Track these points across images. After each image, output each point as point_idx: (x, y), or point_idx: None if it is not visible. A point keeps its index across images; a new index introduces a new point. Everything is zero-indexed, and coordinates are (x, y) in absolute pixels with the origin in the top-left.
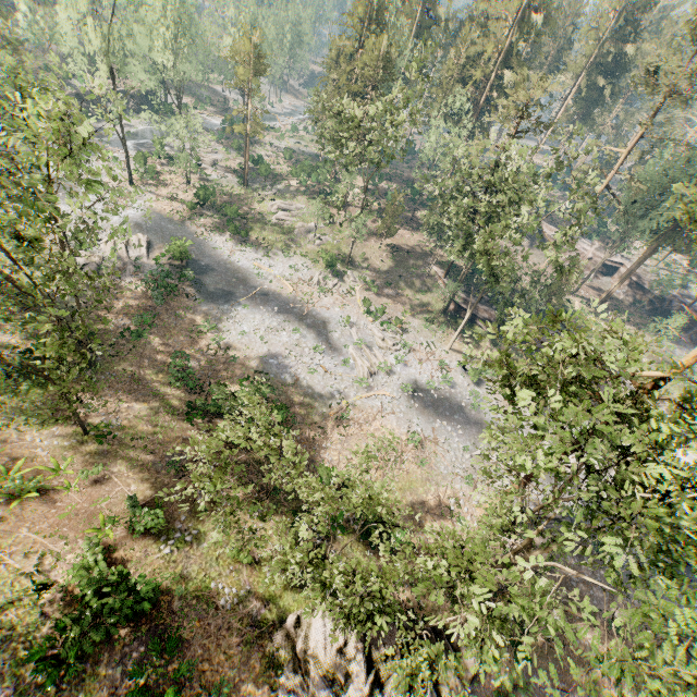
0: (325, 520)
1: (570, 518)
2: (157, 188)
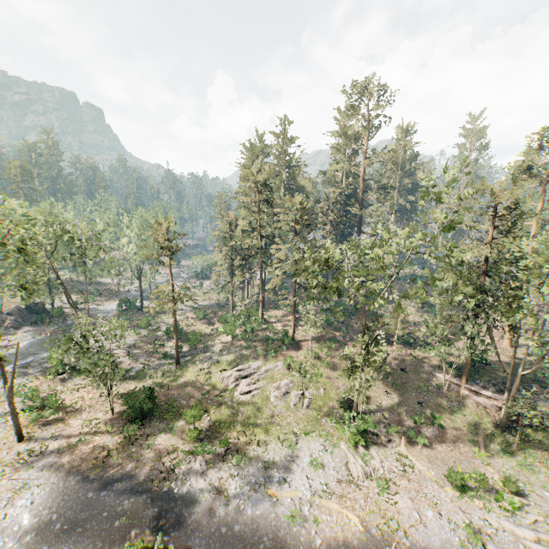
0: None
1: None
2: (64, 424)
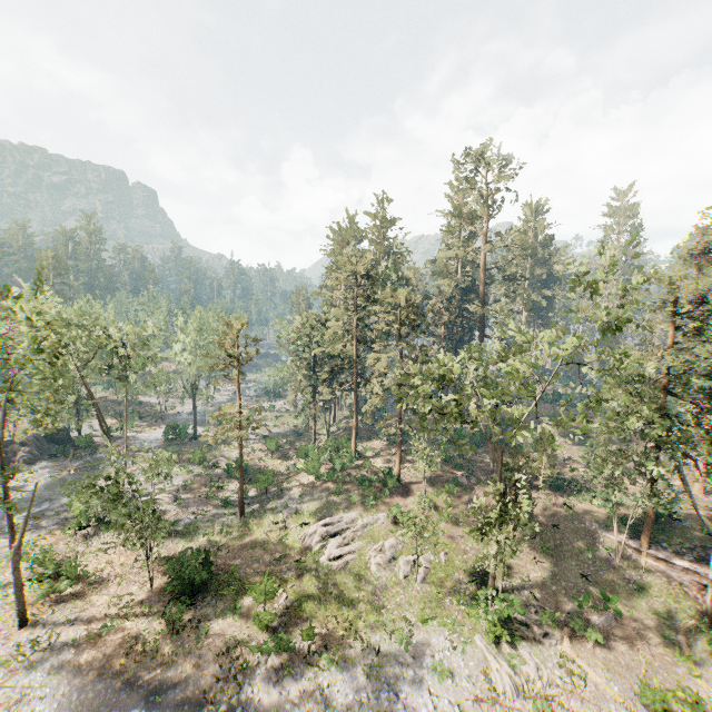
0: None
1: None
2: (84, 602)
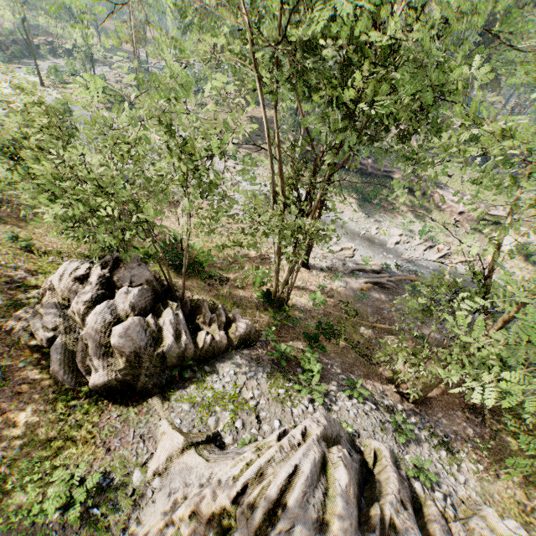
0: (140, 255)
1: (388, 273)
2: (64, 89)
